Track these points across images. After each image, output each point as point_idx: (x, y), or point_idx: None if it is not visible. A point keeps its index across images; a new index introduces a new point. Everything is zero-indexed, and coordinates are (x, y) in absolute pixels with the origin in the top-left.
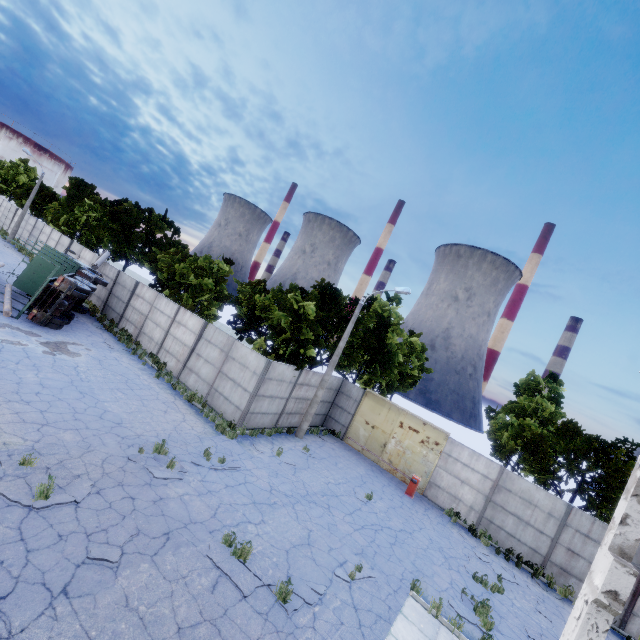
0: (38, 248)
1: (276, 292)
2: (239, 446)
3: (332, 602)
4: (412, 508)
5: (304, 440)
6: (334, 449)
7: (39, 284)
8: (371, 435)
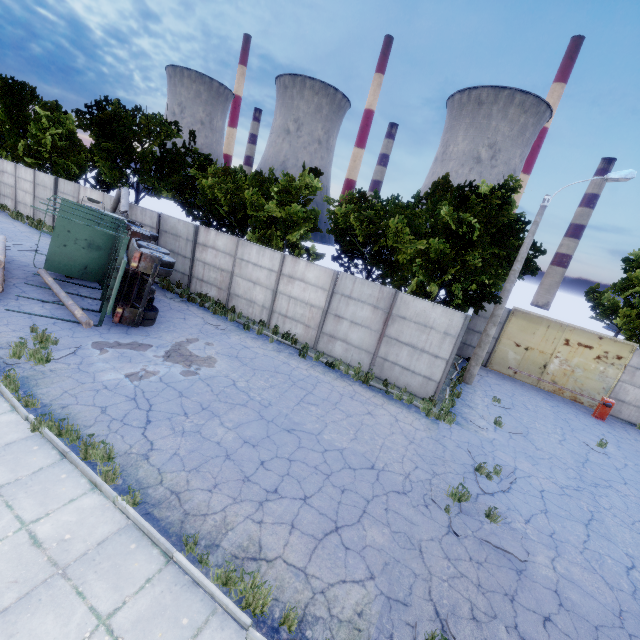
0: (7, 195)
1: (378, 204)
2: (466, 431)
3: None
4: (622, 437)
5: (474, 385)
6: (498, 384)
7: (77, 259)
8: (525, 358)
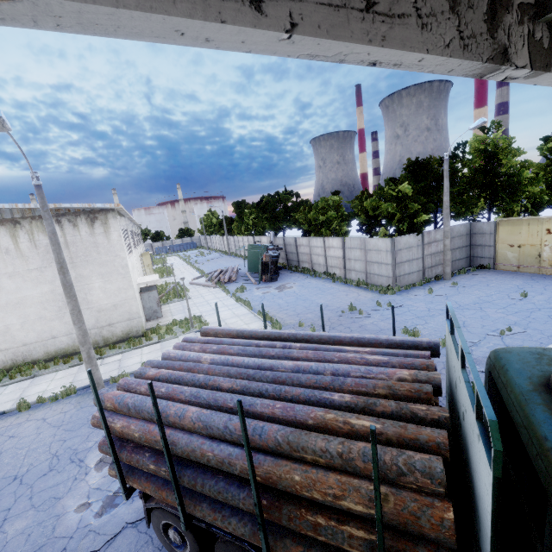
0: (242, 251)
1: (378, 192)
2: (399, 297)
3: (485, 345)
4: None
5: (452, 280)
6: (485, 277)
7: (256, 265)
8: (520, 254)
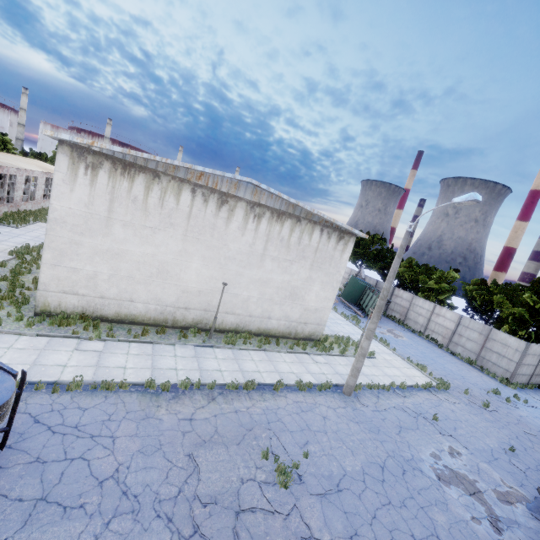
0: None
1: (494, 287)
2: (522, 394)
3: None
4: None
5: None
6: None
7: (350, 295)
8: None
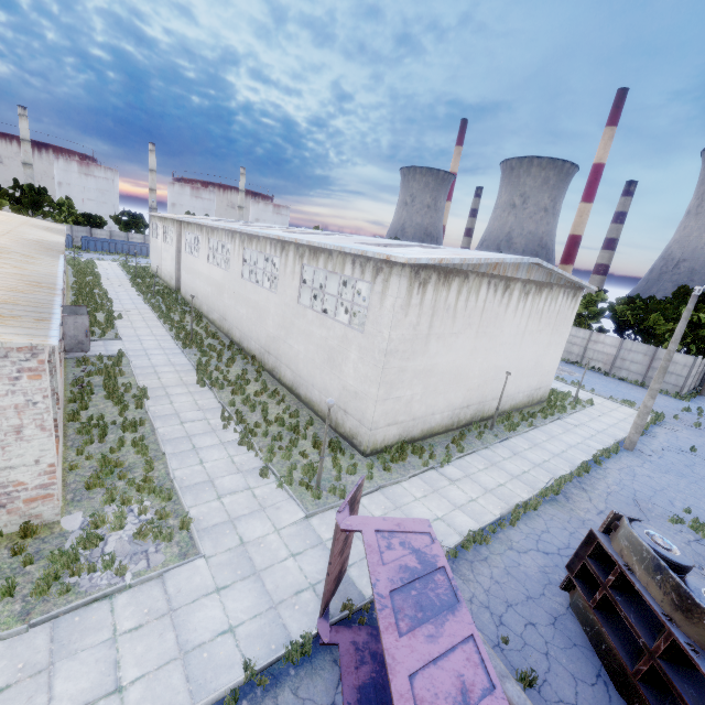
0: None
1: (640, 302)
2: (695, 405)
3: None
4: None
5: None
6: None
7: None
8: None
